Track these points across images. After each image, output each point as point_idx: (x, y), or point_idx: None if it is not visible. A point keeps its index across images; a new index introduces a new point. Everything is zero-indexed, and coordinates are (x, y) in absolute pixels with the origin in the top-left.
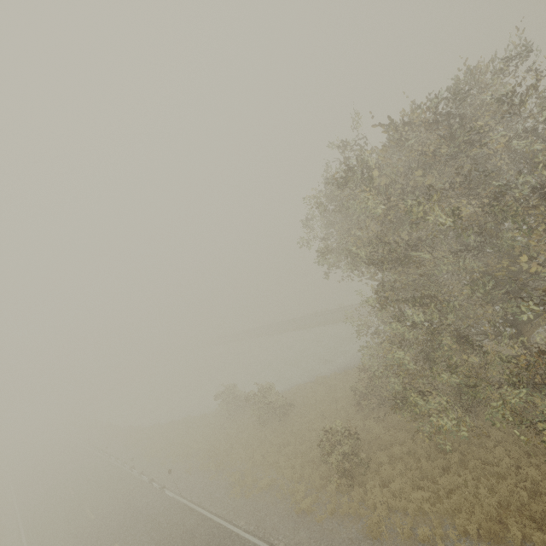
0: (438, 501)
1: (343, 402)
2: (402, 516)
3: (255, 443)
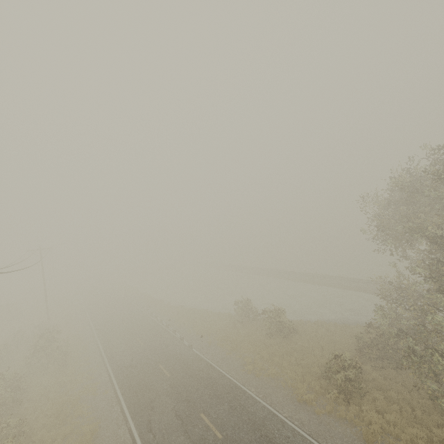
0: (430, 443)
1: (341, 345)
2: (393, 439)
3: (262, 345)
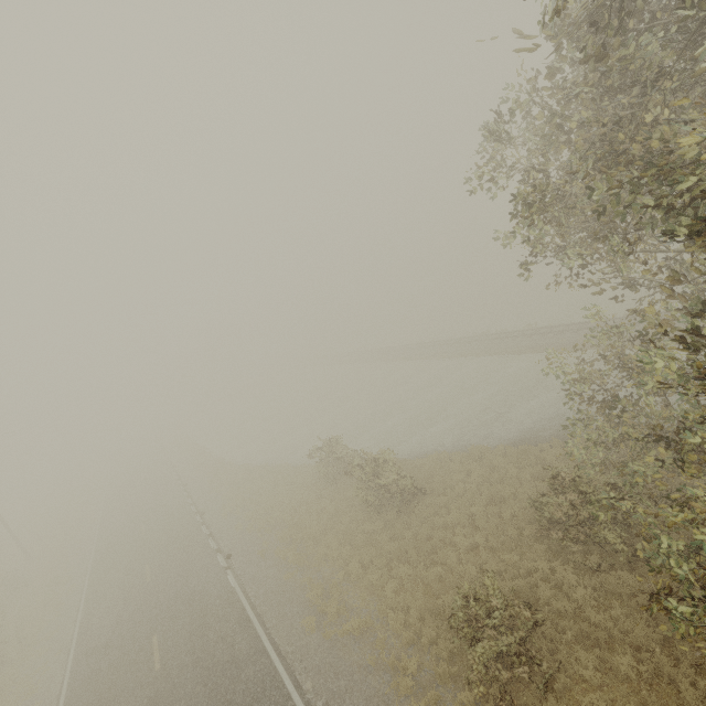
0: None
1: (514, 507)
2: None
3: (357, 537)
